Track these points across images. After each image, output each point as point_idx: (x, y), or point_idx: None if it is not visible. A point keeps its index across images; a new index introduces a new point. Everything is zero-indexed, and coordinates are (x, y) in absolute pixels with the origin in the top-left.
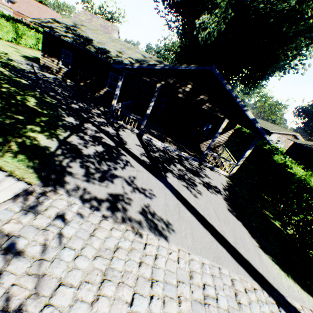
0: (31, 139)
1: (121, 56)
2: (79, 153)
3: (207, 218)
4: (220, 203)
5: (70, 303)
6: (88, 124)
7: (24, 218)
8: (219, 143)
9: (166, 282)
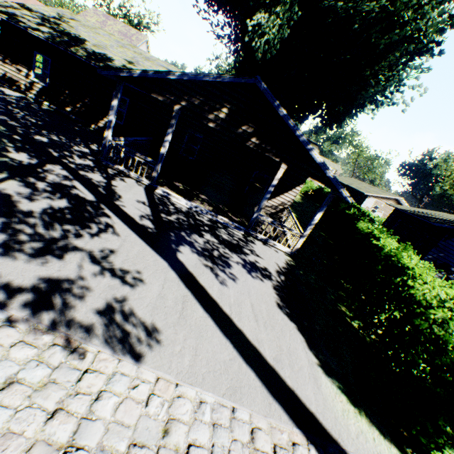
0: None
1: (131, 68)
2: (11, 208)
3: (234, 319)
4: (267, 294)
5: None
6: (54, 166)
7: None
8: (284, 205)
9: (100, 449)
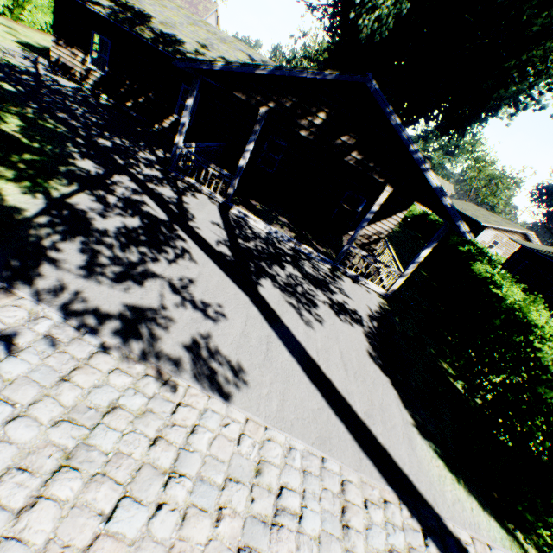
0: None
1: (205, 53)
2: (87, 226)
3: (322, 366)
4: (357, 342)
5: None
6: (122, 177)
7: None
8: (379, 235)
9: (200, 479)
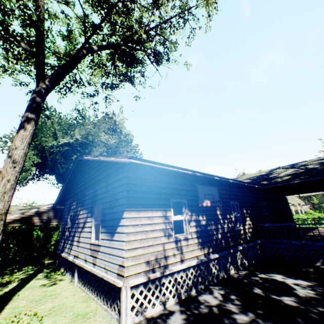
0: None
1: None
2: None
3: None
4: None
5: None
6: None
7: None
8: None
9: None
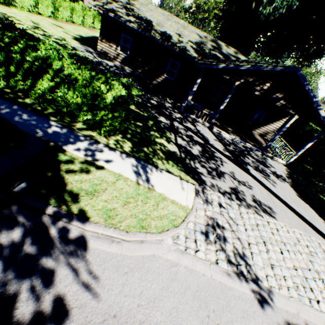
0: (162, 146)
1: (182, 40)
2: (192, 154)
3: (288, 203)
4: (290, 190)
5: (259, 252)
6: (175, 122)
7: (209, 208)
8: (271, 130)
9: (289, 243)
